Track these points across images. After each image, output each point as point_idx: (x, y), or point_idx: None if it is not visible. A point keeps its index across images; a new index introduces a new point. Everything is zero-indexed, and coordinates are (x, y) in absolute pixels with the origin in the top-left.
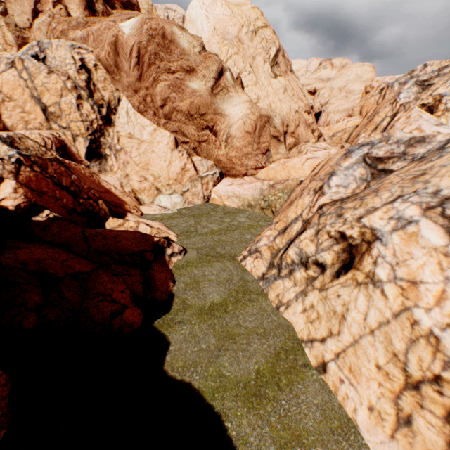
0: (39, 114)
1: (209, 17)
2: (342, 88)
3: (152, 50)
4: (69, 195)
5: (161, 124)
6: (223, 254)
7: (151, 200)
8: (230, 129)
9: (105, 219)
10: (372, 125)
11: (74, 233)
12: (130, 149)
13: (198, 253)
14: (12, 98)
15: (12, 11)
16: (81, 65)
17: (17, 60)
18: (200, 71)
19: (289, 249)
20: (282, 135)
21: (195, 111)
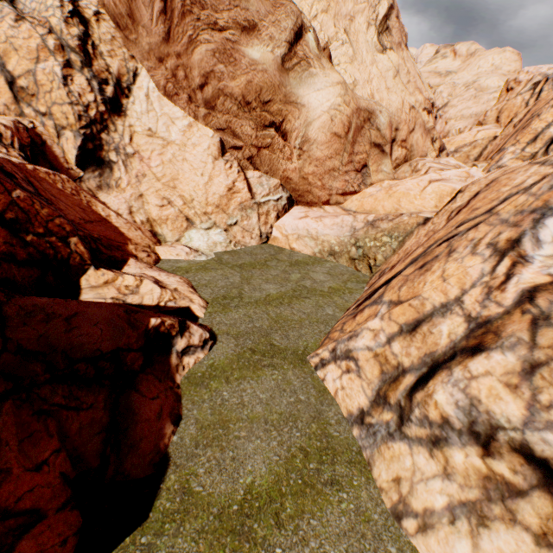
0: (2, 89)
1: None
2: (469, 83)
3: None
4: None
5: (200, 116)
6: (283, 350)
7: (177, 237)
8: (308, 128)
9: (80, 271)
10: (528, 134)
11: None
12: (148, 154)
13: (237, 346)
14: None
15: None
16: (73, 11)
17: None
18: (264, 28)
19: (434, 385)
20: (388, 143)
21: (253, 96)
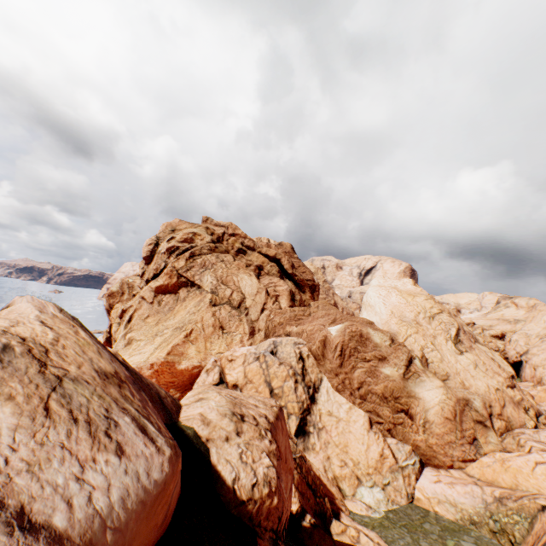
0: (266, 393)
1: (386, 304)
2: (541, 335)
3: (352, 346)
4: (312, 494)
5: (356, 402)
6: None
7: (352, 491)
8: (426, 412)
9: (329, 520)
10: None
11: (329, 545)
12: (330, 427)
13: None
14: (252, 380)
15: (250, 312)
16: (299, 356)
17: (261, 356)
18: (391, 359)
19: None
20: (487, 418)
21: (388, 393)
